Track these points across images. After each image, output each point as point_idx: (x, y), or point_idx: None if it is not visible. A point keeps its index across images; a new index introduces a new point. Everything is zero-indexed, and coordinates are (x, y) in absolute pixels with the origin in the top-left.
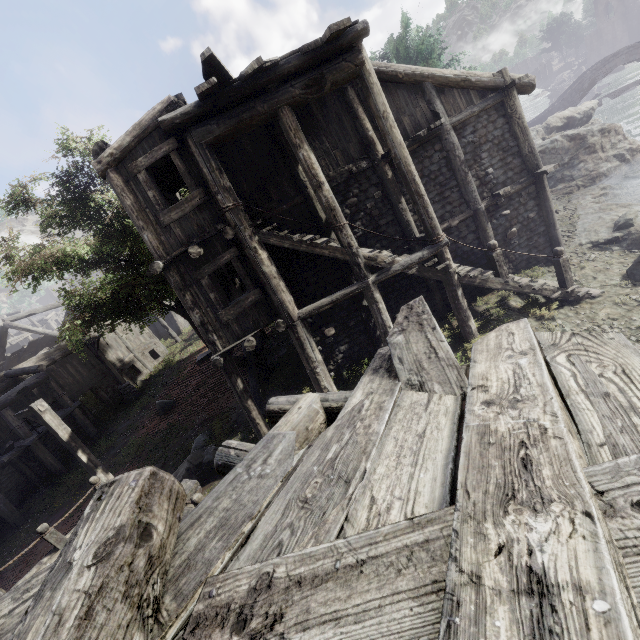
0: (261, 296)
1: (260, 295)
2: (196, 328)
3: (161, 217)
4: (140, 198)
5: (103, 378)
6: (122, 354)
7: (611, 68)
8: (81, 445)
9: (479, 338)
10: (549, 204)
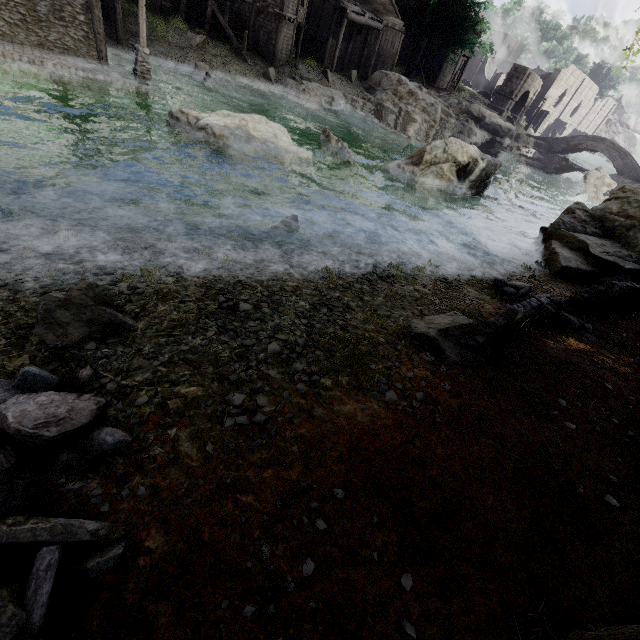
0: None
1: None
2: None
3: None
4: None
5: None
6: None
7: (592, 147)
8: None
9: (206, 34)
10: (278, 32)
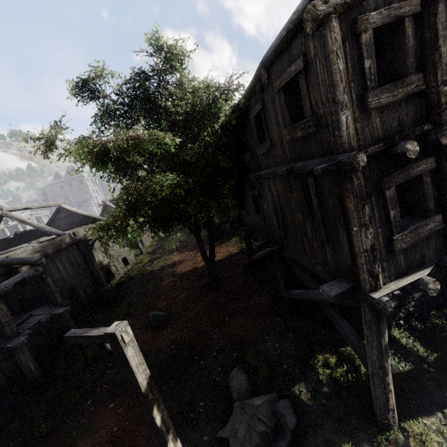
0: (440, 225)
1: (439, 223)
2: (201, 246)
3: (370, 97)
4: (349, 66)
5: (84, 277)
6: (102, 257)
7: None
8: (156, 396)
9: None
10: None
